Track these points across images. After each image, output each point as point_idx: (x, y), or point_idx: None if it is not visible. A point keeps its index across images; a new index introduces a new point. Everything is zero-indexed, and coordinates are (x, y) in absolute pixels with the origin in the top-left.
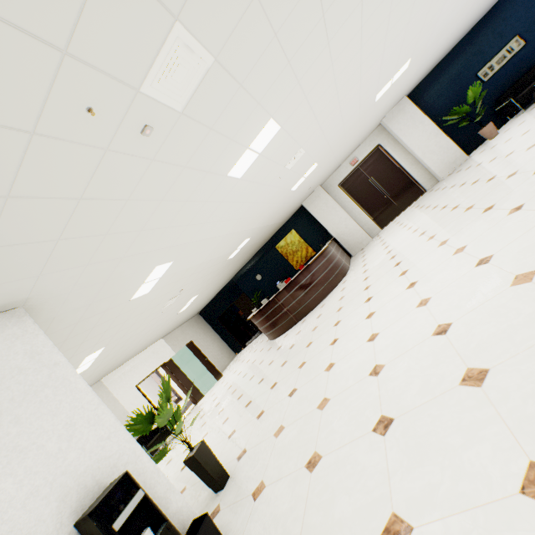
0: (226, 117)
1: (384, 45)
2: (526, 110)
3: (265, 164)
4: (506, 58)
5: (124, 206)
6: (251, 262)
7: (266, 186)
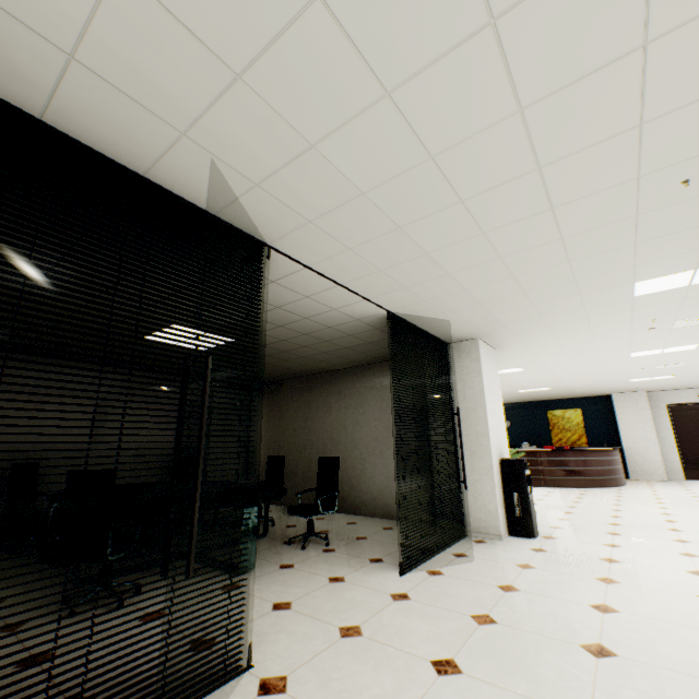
0: (681, 335)
1: None
2: None
3: (652, 358)
4: None
5: (588, 342)
6: (510, 405)
7: (626, 368)
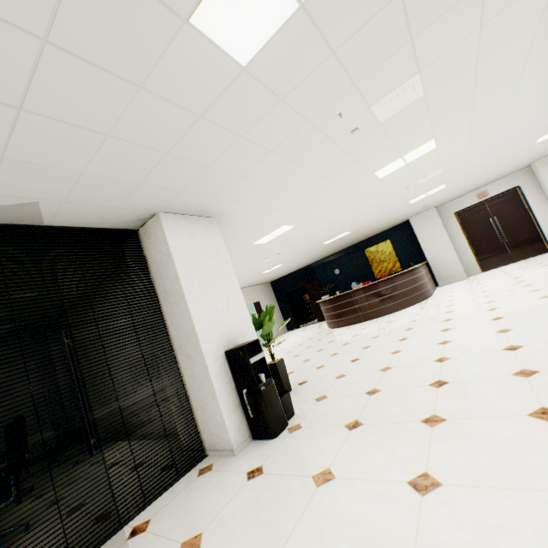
0: (403, 132)
1: None
2: None
3: (404, 173)
4: None
5: (306, 174)
6: (335, 255)
7: (392, 192)
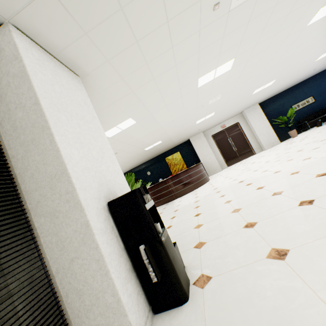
0: (230, 36)
1: (279, 59)
2: (311, 129)
3: (208, 89)
4: (305, 104)
5: (168, 50)
6: (147, 162)
7: (195, 107)
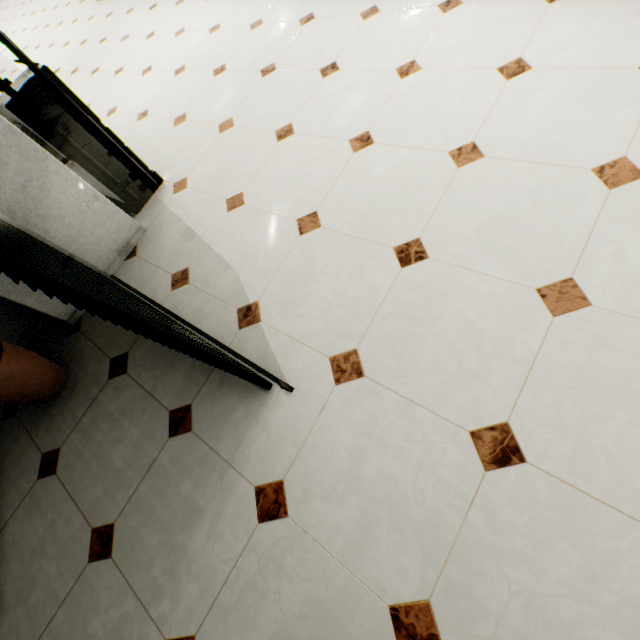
0: None
1: None
2: None
3: None
4: None
5: None
6: None
7: None
